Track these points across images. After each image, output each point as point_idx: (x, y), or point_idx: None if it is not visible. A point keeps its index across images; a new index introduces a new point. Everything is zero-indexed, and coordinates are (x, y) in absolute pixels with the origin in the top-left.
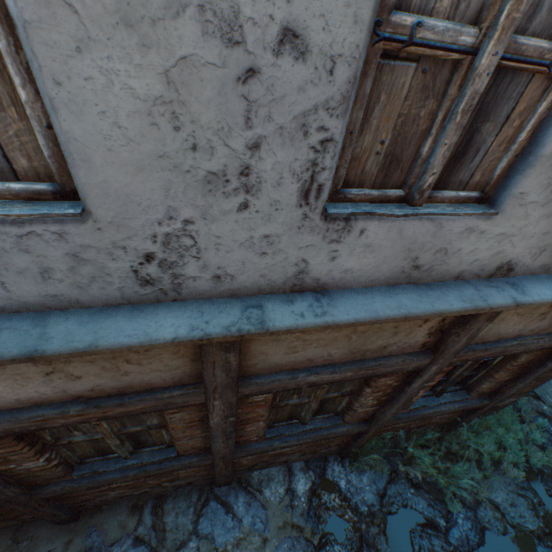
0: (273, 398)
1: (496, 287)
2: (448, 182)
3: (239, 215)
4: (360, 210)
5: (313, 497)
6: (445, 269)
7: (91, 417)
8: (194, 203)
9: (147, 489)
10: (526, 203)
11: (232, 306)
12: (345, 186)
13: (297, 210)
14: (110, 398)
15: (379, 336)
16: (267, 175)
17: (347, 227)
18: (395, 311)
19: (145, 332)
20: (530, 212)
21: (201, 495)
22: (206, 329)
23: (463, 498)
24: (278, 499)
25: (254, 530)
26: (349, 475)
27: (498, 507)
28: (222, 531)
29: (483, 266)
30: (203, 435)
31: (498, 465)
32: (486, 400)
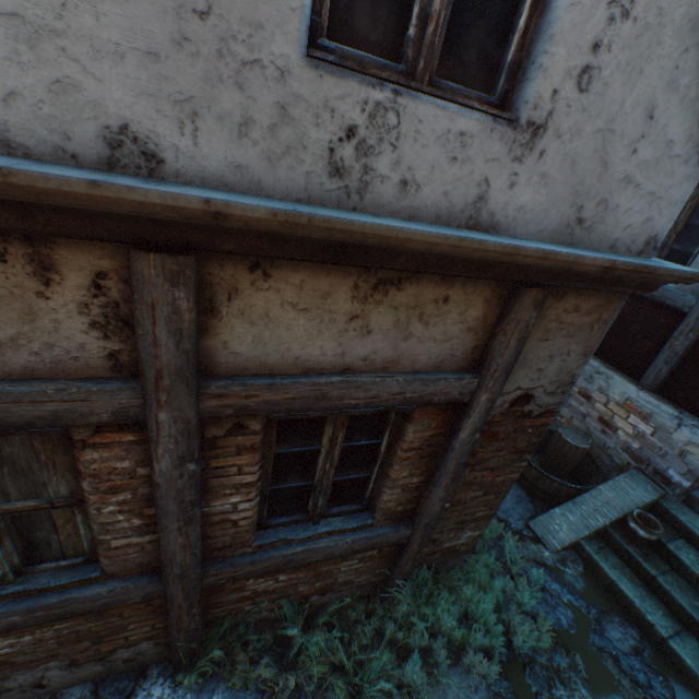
0: None
1: (101, 173)
2: None
3: None
4: None
5: None
6: None
7: None
8: None
9: None
10: None
11: None
12: None
13: None
14: None
15: None
16: None
17: None
18: None
19: None
20: None
21: None
22: None
23: None
24: None
25: None
26: None
27: None
28: None
29: (58, 123)
30: None
31: (463, 655)
32: (407, 528)
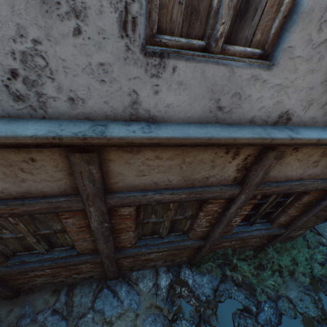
0: (137, 214)
1: (278, 129)
2: (237, 38)
3: (75, 40)
4: (170, 49)
5: (170, 289)
6: (241, 113)
7: (4, 213)
8: (37, 24)
9: (62, 279)
10: (294, 58)
11: (85, 124)
12: (160, 33)
13: (121, 41)
14: (16, 200)
15: (202, 168)
16: (90, 1)
17: (162, 63)
18: (202, 135)
19: (13, 131)
20: (298, 66)
21: (98, 285)
22: (59, 133)
23: (268, 294)
24: (147, 290)
25: (130, 308)
26: (195, 277)
27: (292, 301)
28: (110, 308)
29: (269, 113)
30: (92, 239)
31: (292, 274)
32: (283, 229)
